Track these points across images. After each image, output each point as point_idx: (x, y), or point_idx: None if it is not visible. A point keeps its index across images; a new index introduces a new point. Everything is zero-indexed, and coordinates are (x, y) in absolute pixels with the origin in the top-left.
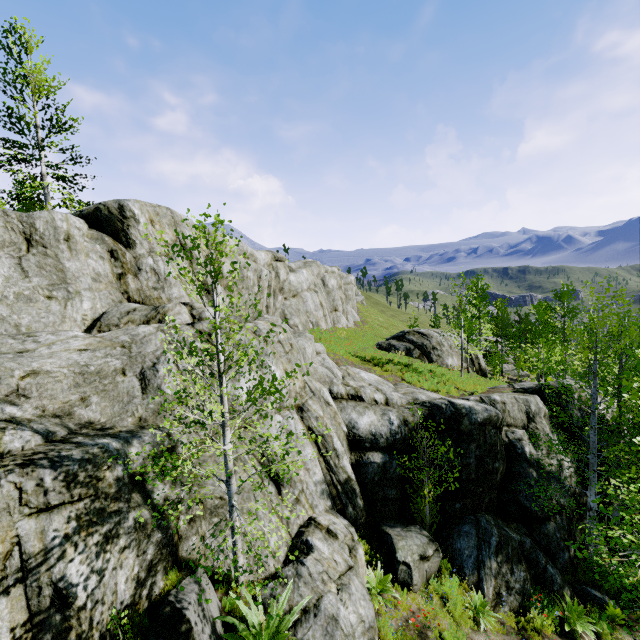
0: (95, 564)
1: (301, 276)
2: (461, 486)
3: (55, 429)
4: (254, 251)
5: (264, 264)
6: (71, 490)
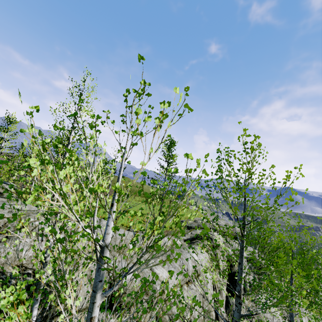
0: None
1: None
2: None
3: None
4: None
5: None
6: None
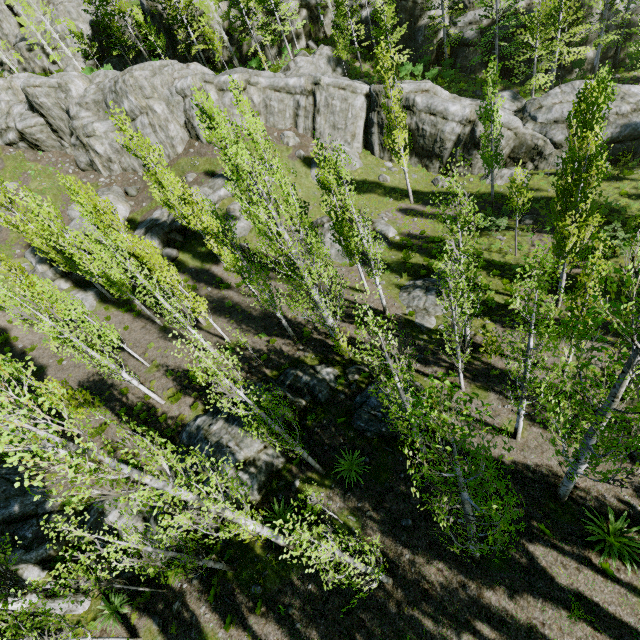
0: (39, 60)
1: None
2: (102, 48)
3: (34, 42)
4: None
5: None
6: (32, 49)
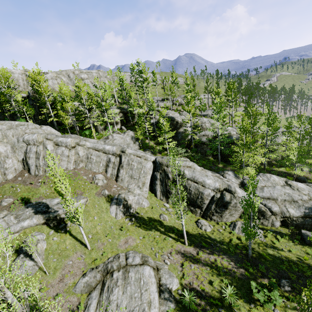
0: None
1: (48, 75)
2: None
3: None
4: (15, 70)
5: (19, 73)
6: None
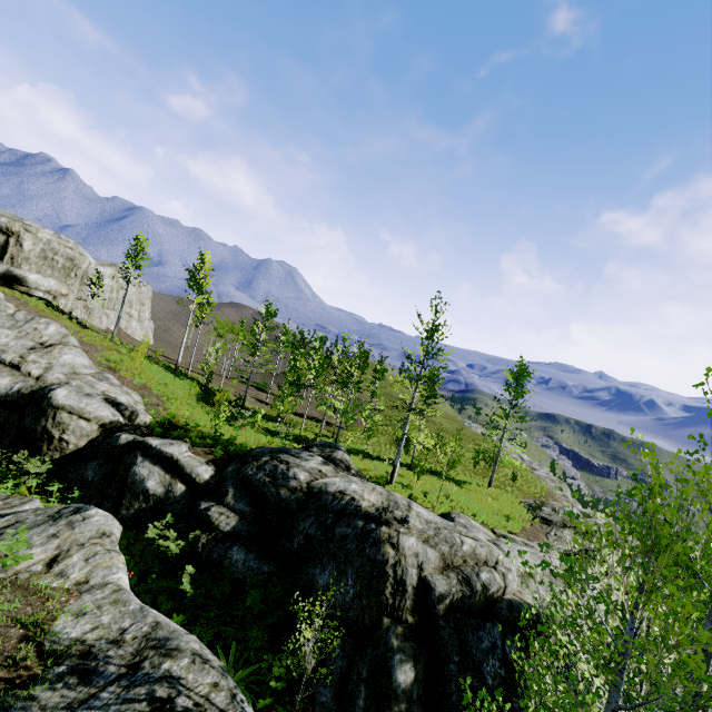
0: None
1: None
2: None
3: None
4: None
5: None
6: None
